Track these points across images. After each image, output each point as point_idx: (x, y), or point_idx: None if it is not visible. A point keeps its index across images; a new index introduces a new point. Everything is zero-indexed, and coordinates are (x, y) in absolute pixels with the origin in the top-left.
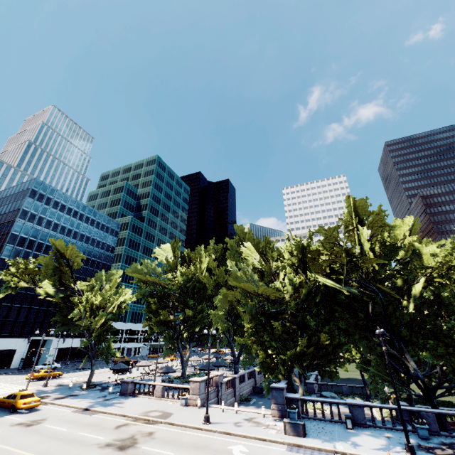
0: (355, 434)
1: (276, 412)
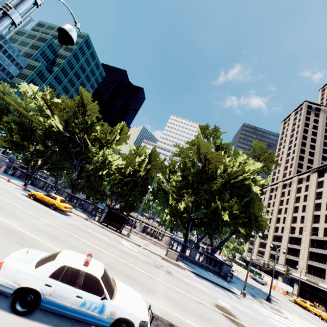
0: (23, 183)
1: (4, 169)
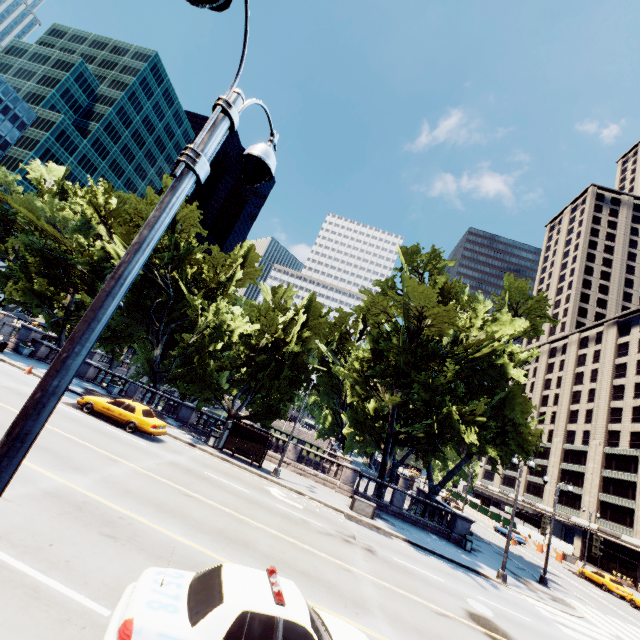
0: None
1: (13, 345)
